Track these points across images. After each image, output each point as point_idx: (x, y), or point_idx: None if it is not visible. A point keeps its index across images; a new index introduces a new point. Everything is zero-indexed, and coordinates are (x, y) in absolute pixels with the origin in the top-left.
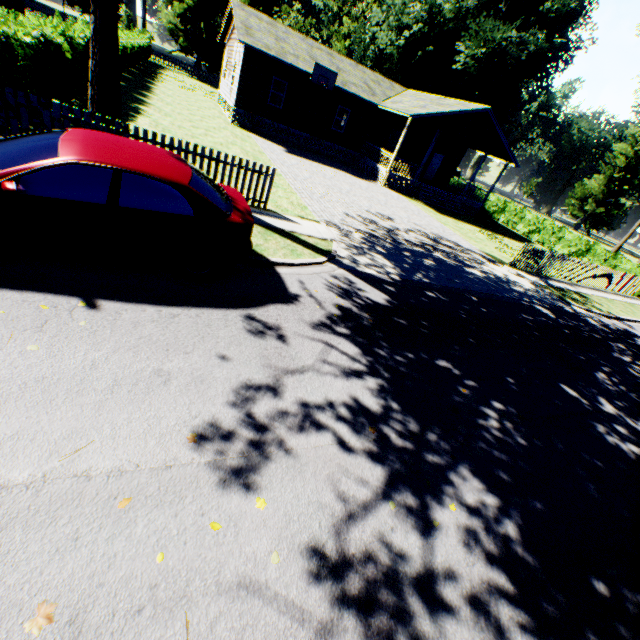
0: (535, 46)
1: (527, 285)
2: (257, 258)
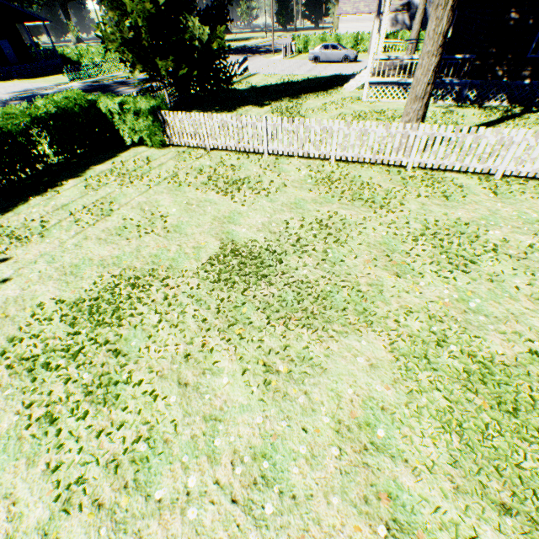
0: None
1: (78, 85)
2: None
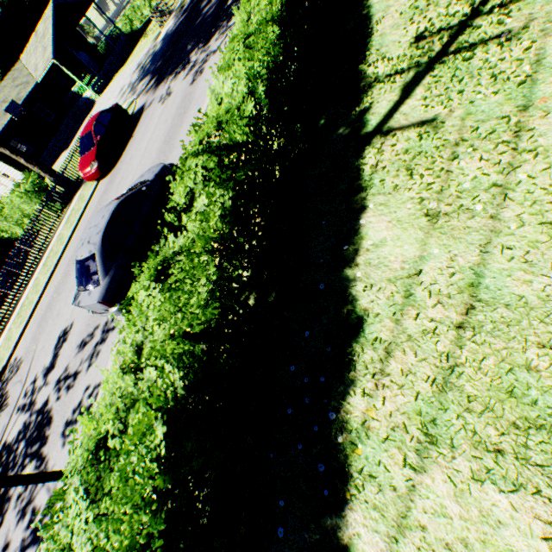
0: None
1: (172, 23)
2: (130, 117)
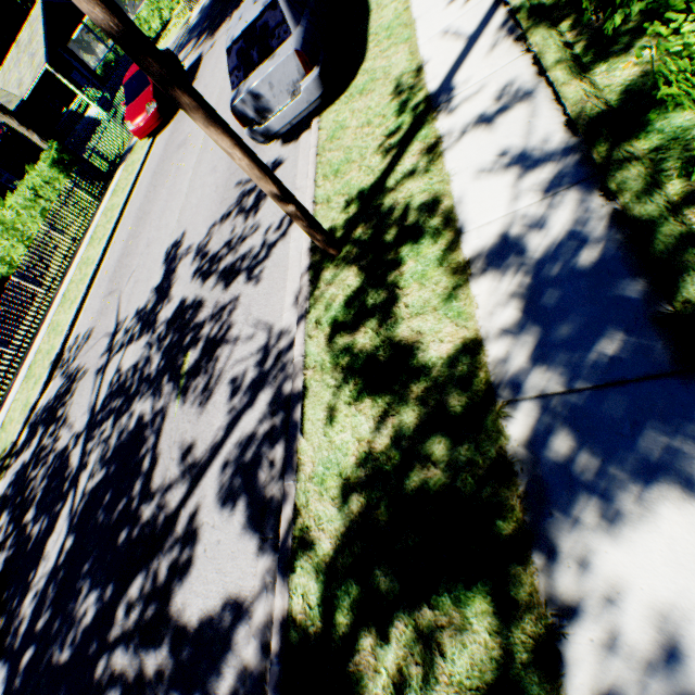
0: None
1: None
2: None
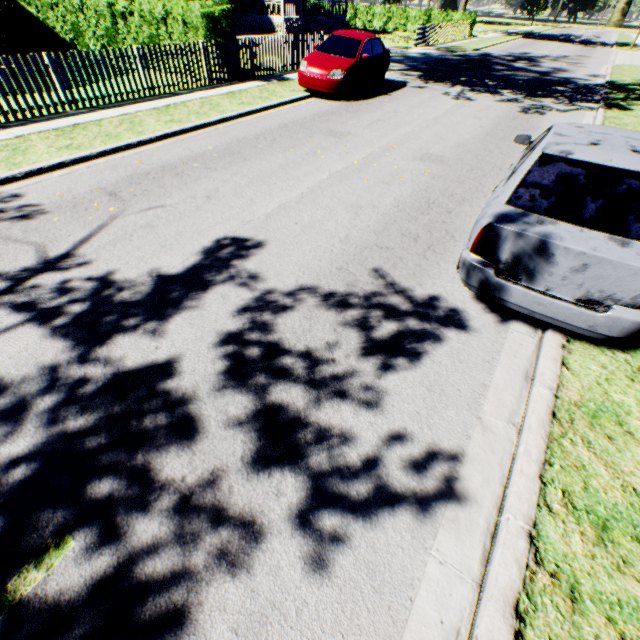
0: None
1: (433, 52)
2: None
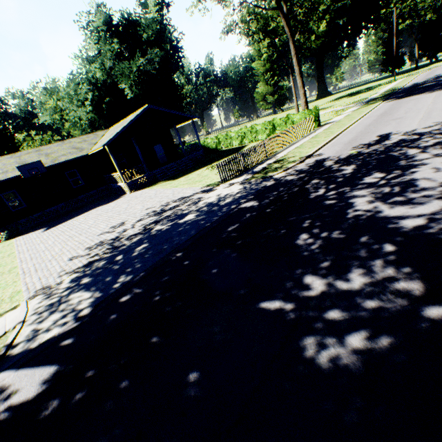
0: (157, 57)
1: (237, 189)
2: None
